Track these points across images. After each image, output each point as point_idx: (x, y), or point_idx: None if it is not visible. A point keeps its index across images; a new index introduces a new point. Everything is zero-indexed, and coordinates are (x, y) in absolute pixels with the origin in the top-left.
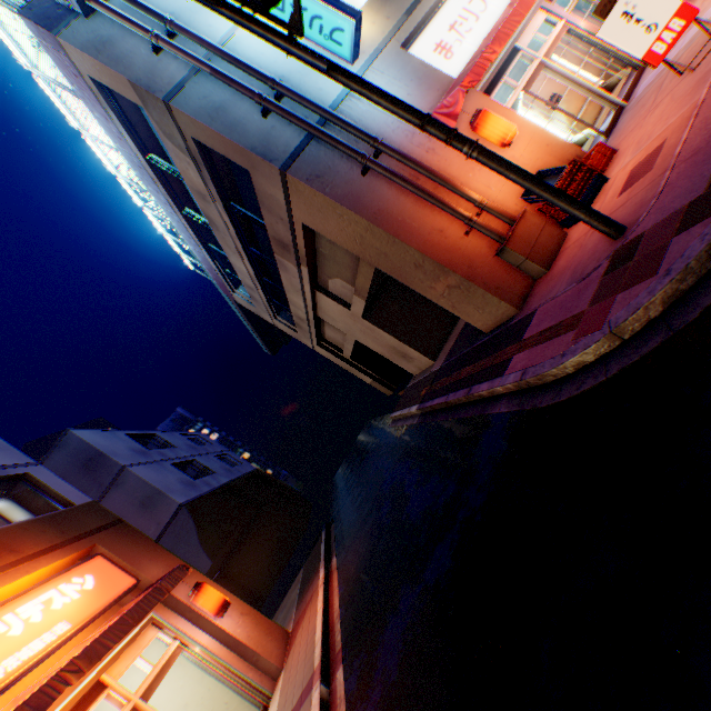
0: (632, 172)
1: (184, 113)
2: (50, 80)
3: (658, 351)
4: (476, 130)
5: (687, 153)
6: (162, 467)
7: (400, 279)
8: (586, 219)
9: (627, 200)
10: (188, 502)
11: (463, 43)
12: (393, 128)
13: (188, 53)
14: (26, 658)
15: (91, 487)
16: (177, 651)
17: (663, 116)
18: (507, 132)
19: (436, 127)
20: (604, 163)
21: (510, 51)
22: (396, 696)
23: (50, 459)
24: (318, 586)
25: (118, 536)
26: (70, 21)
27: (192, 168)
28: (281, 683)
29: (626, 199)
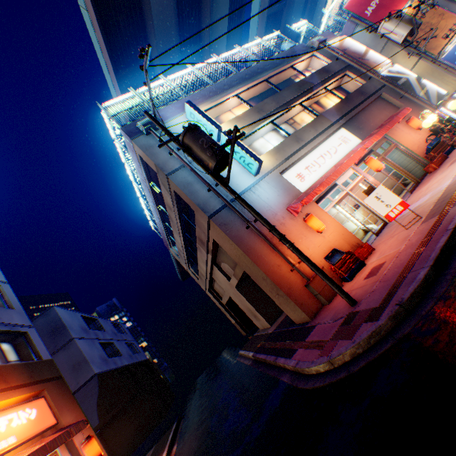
0: (372, 269)
1: (173, 182)
2: (121, 145)
3: (341, 380)
4: (305, 221)
5: (385, 277)
6: (93, 343)
7: (255, 280)
8: (338, 292)
9: (364, 285)
10: (100, 373)
11: (310, 176)
12: (267, 209)
13: (183, 159)
14: None
15: (50, 345)
16: None
17: (391, 245)
18: (320, 227)
19: (276, 232)
20: (367, 253)
21: (333, 184)
22: None
23: (36, 320)
24: None
25: (57, 386)
26: (140, 135)
27: (169, 197)
28: None
29: (364, 284)
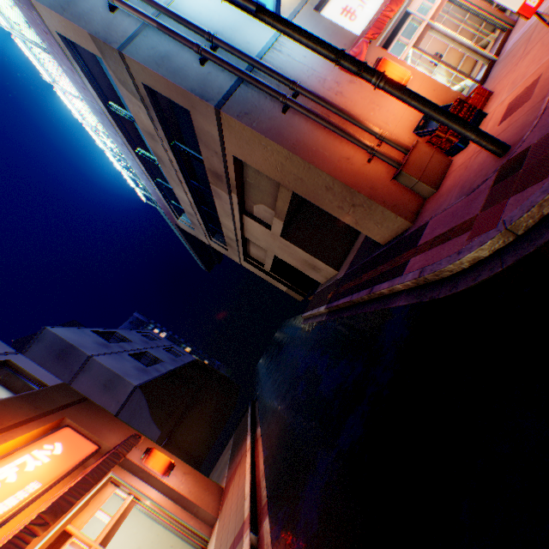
0: (510, 105)
1: (135, 61)
2: (26, 39)
3: None
4: None
5: None
6: (121, 356)
7: (313, 201)
8: (476, 139)
9: (508, 126)
10: (141, 384)
11: (365, 8)
12: (308, 75)
13: (138, 11)
14: (1, 513)
15: (64, 372)
16: (131, 504)
17: (536, 58)
18: (402, 77)
19: (348, 60)
20: (482, 103)
21: (403, 15)
22: (317, 545)
23: (30, 350)
24: (246, 450)
25: (83, 410)
26: None
27: (143, 111)
28: (217, 530)
29: (507, 125)
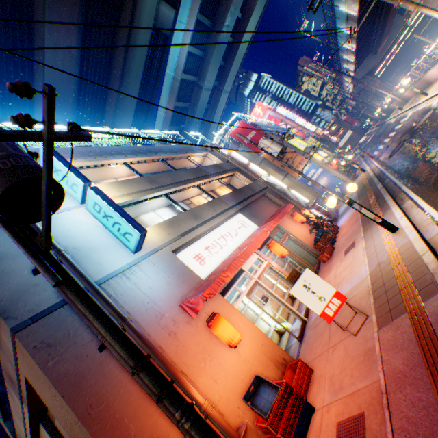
0: (341, 430)
1: None
2: None
3: None
4: (210, 326)
5: None
6: None
7: None
8: None
9: None
10: None
11: (212, 258)
12: (148, 305)
13: None
14: None
15: None
16: None
17: (346, 366)
18: (233, 336)
19: (150, 374)
20: (306, 379)
21: (239, 269)
22: None
23: None
24: None
25: None
26: None
27: None
28: None
29: None
